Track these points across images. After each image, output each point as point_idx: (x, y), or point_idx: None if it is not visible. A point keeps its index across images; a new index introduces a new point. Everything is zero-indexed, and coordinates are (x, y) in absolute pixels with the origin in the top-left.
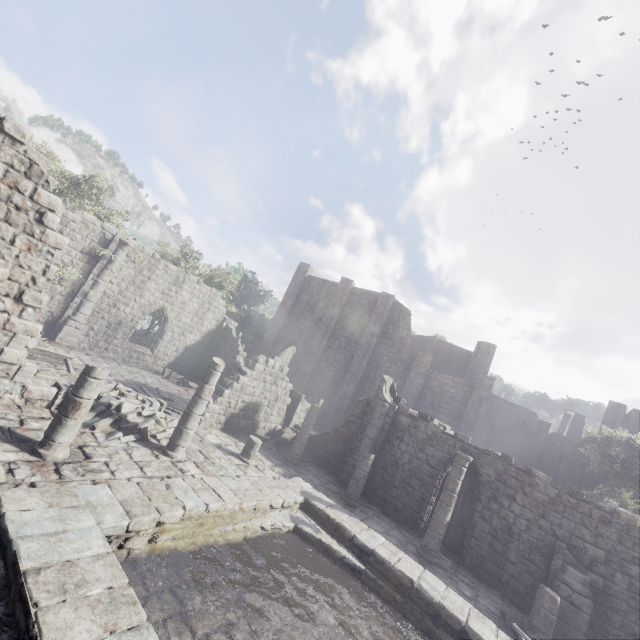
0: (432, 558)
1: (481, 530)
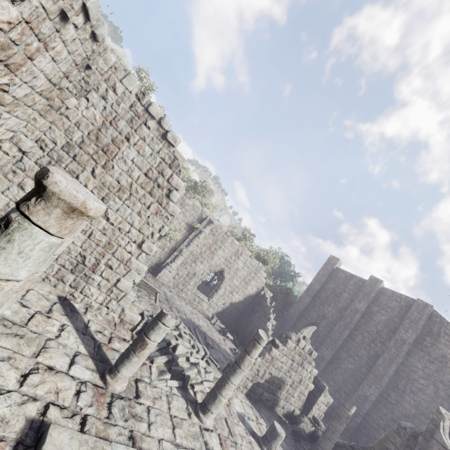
0: None
1: None
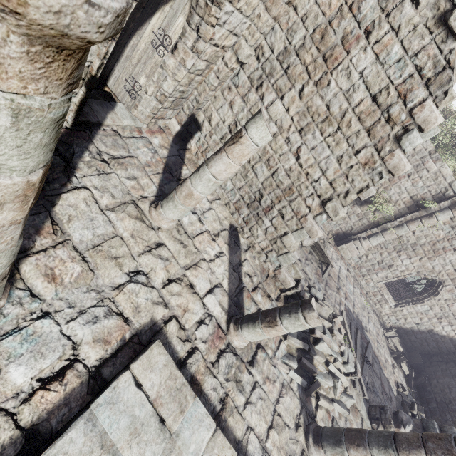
0: None
1: None
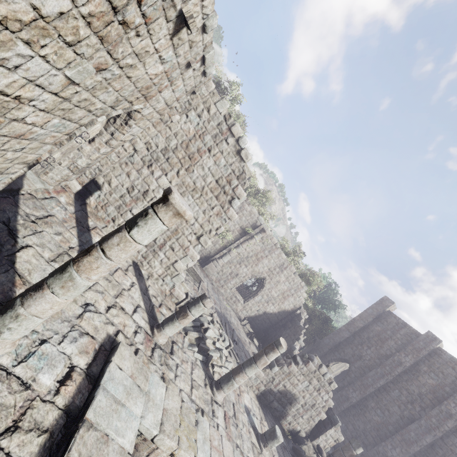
0: None
1: None
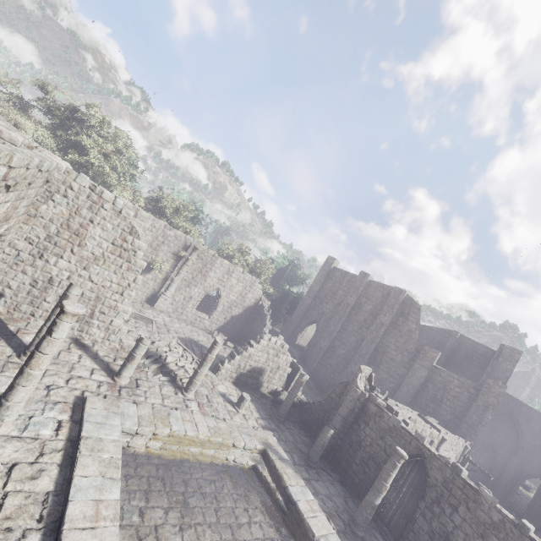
0: (358, 531)
1: (420, 527)
